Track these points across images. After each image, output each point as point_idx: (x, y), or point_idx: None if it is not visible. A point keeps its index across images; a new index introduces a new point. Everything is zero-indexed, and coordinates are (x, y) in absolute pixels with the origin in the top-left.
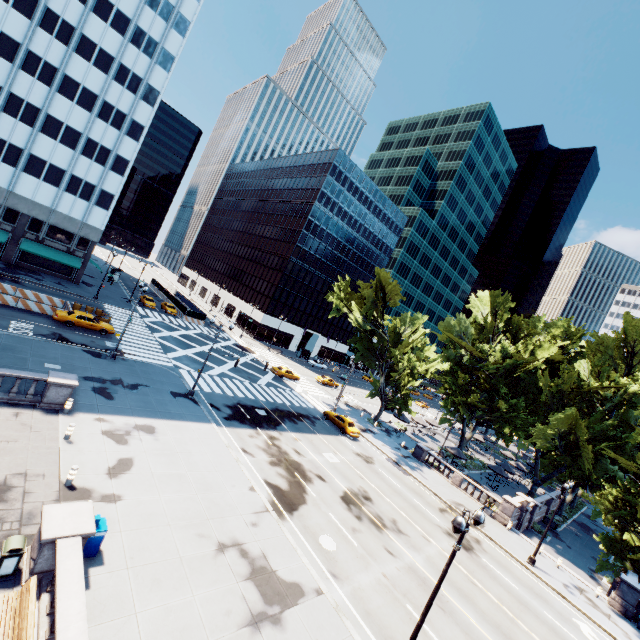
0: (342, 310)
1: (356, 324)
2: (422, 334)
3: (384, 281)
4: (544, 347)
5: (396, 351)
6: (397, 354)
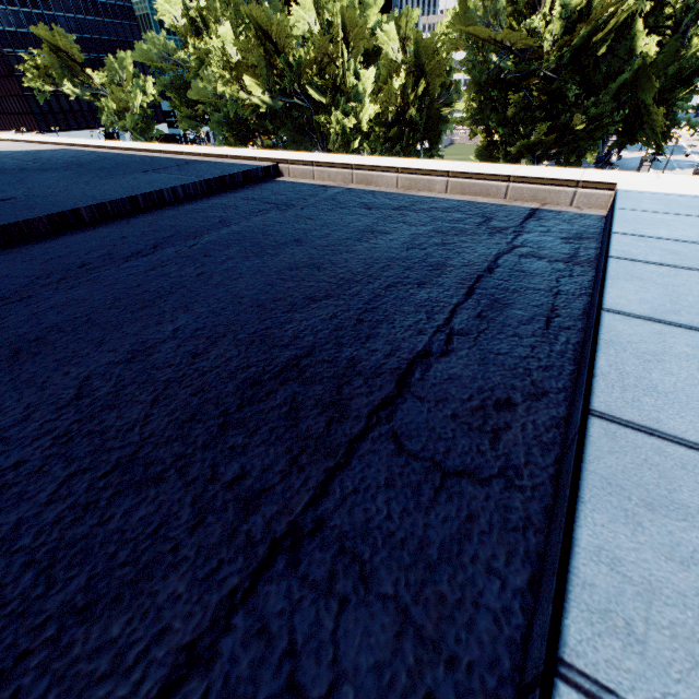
0: (46, 90)
1: (87, 96)
2: (129, 75)
3: (50, 38)
4: (213, 31)
5: (98, 104)
6: (100, 106)
